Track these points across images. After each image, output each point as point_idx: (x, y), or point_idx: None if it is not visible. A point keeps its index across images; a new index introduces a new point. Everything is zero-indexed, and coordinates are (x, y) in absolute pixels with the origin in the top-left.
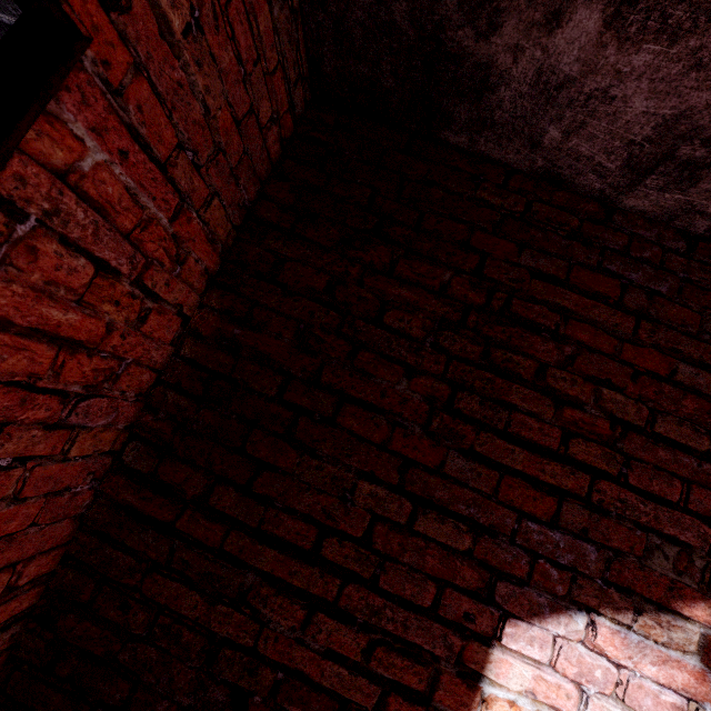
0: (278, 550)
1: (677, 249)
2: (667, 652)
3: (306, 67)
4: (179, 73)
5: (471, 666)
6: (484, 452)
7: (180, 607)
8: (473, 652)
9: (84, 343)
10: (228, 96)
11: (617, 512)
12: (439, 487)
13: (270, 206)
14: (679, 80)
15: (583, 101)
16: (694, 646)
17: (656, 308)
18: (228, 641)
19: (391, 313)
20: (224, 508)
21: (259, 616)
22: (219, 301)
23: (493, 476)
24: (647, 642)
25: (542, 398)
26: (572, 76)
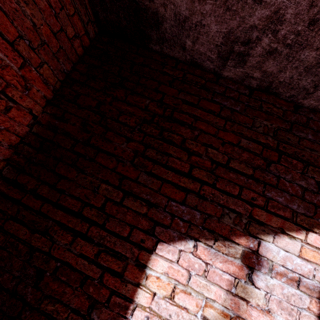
0: (64, 212)
1: (245, 93)
2: (227, 258)
3: (93, 17)
4: (15, 5)
5: (142, 262)
6: (156, 173)
7: (19, 234)
8: (144, 256)
9: None
10: (46, 20)
11: (211, 199)
12: (136, 187)
13: (77, 73)
14: (224, 16)
15: (194, 27)
16: (239, 255)
17: (234, 116)
18: (38, 249)
19: (123, 117)
20: (43, 194)
21: (53, 239)
22: (51, 110)
23: (159, 183)
24: (219, 253)
25: (183, 152)
26: (187, 16)
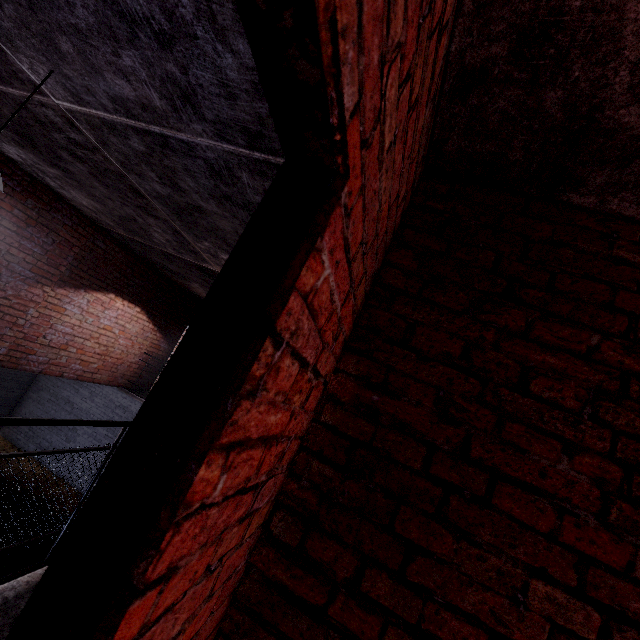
0: None
1: None
2: None
3: (426, 148)
4: (376, 183)
5: None
6: None
7: None
8: None
9: (277, 435)
10: (391, 189)
11: None
12: (631, 595)
13: (394, 272)
14: None
15: None
16: None
17: None
18: None
19: (535, 380)
20: (377, 595)
21: None
22: (353, 366)
23: None
24: None
25: None
26: None
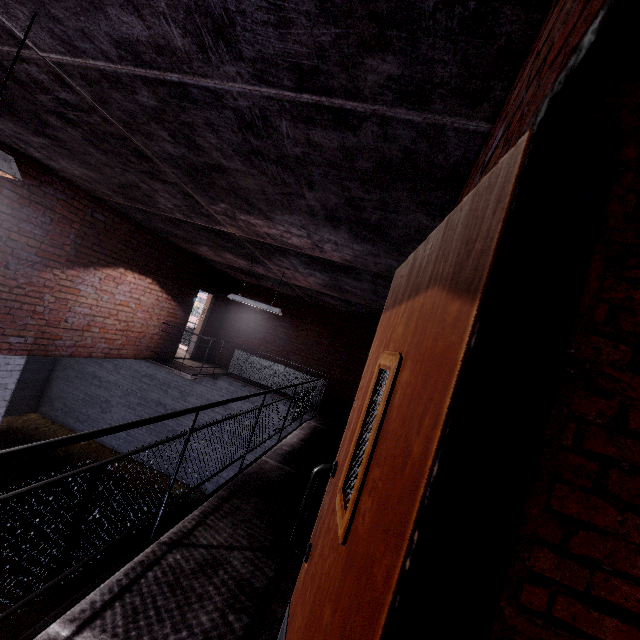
0: (614, 617)
1: None
2: None
3: None
4: None
5: None
6: None
7: None
8: None
9: None
10: None
11: None
12: None
13: None
14: None
15: None
16: None
17: None
18: None
19: None
20: (540, 569)
21: None
22: None
23: None
24: None
25: None
26: None
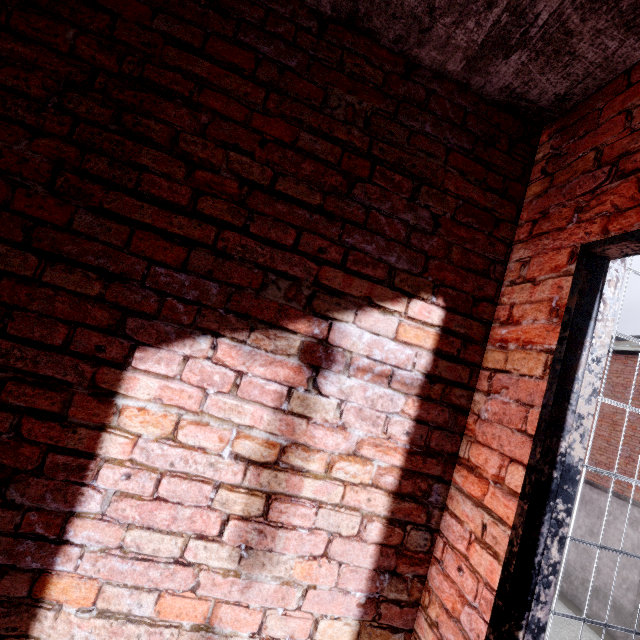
0: None
1: (310, 29)
2: (275, 357)
3: None
4: None
5: (106, 387)
6: (117, 211)
7: None
8: (108, 377)
9: None
10: None
11: (241, 257)
12: (70, 243)
13: None
14: None
15: None
16: (296, 350)
17: (287, 83)
18: None
19: (7, 71)
20: None
21: None
22: None
23: (126, 231)
24: (259, 352)
25: (176, 161)
26: None
